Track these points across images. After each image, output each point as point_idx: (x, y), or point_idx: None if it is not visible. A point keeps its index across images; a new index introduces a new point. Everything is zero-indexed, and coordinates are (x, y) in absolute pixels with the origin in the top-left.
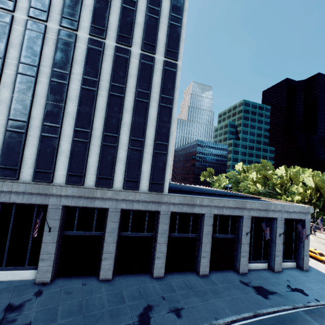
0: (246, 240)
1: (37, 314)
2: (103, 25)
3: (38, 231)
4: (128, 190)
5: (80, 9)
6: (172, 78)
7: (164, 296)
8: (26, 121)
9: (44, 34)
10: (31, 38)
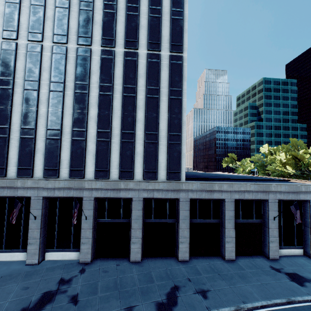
0: (274, 224)
1: (82, 287)
2: (112, 35)
3: (78, 220)
4: (148, 180)
5: (92, 26)
6: (179, 70)
7: (190, 278)
8: (60, 129)
9: (66, 54)
10: (57, 60)
